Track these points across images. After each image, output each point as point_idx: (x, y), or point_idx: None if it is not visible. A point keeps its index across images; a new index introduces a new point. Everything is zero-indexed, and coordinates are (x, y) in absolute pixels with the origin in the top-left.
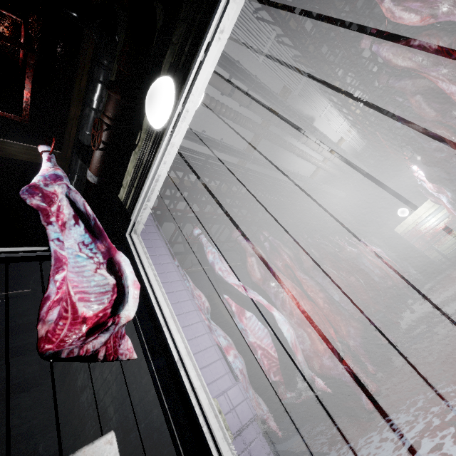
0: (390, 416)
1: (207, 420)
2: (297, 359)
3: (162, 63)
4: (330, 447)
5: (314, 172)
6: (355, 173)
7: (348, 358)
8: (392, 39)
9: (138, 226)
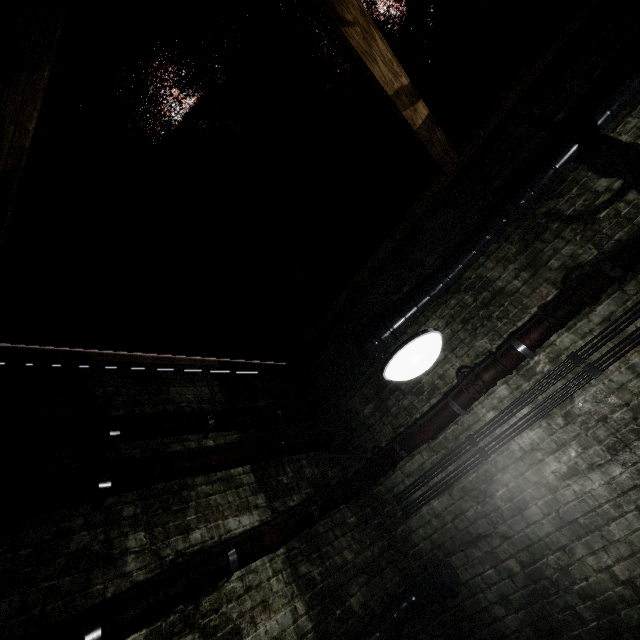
0: None
1: None
2: None
3: None
4: None
5: None
6: None
7: None
8: None
9: None
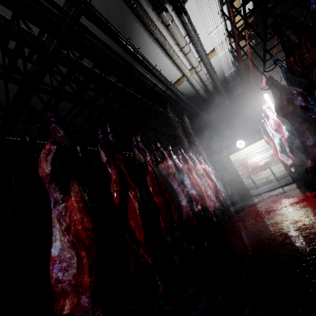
0: None
1: None
2: None
3: None
4: None
5: (179, 79)
6: (218, 99)
7: None
8: None
9: None
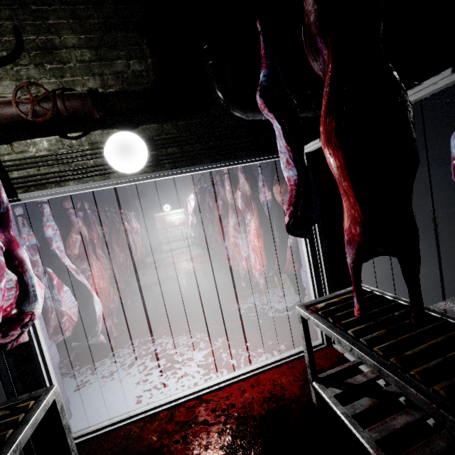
0: (118, 350)
1: (49, 369)
2: (96, 326)
3: (146, 123)
4: (69, 369)
5: None
6: None
7: (108, 318)
8: (232, 178)
9: (16, 203)
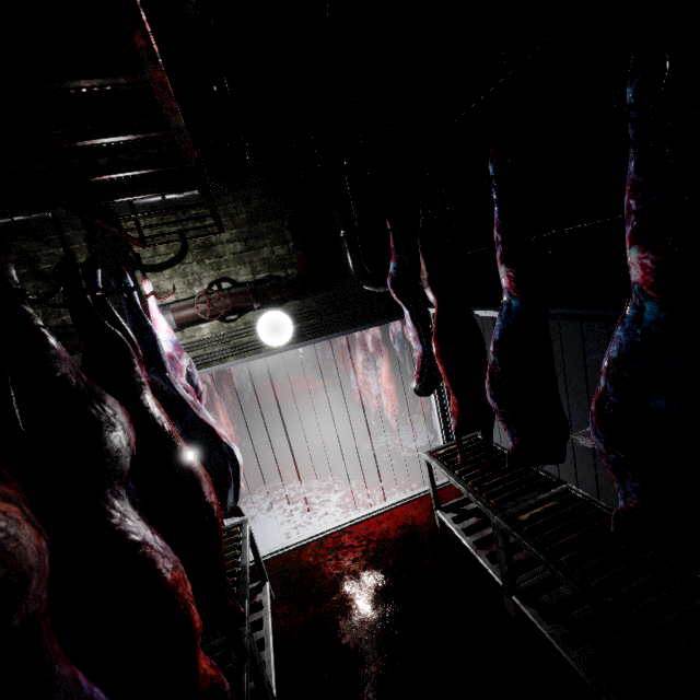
0: (249, 496)
1: None
2: None
3: (290, 300)
4: None
5: None
6: None
7: None
8: None
9: None
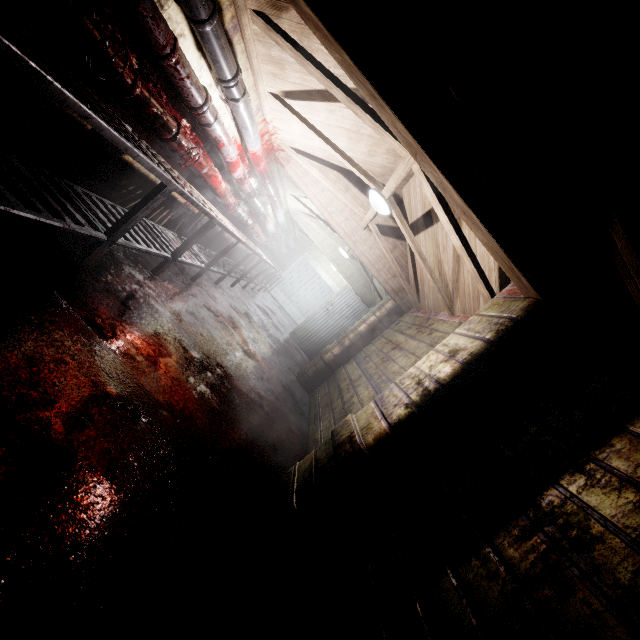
0: None
1: None
2: None
3: None
4: None
5: None
6: None
7: None
8: None
9: None
